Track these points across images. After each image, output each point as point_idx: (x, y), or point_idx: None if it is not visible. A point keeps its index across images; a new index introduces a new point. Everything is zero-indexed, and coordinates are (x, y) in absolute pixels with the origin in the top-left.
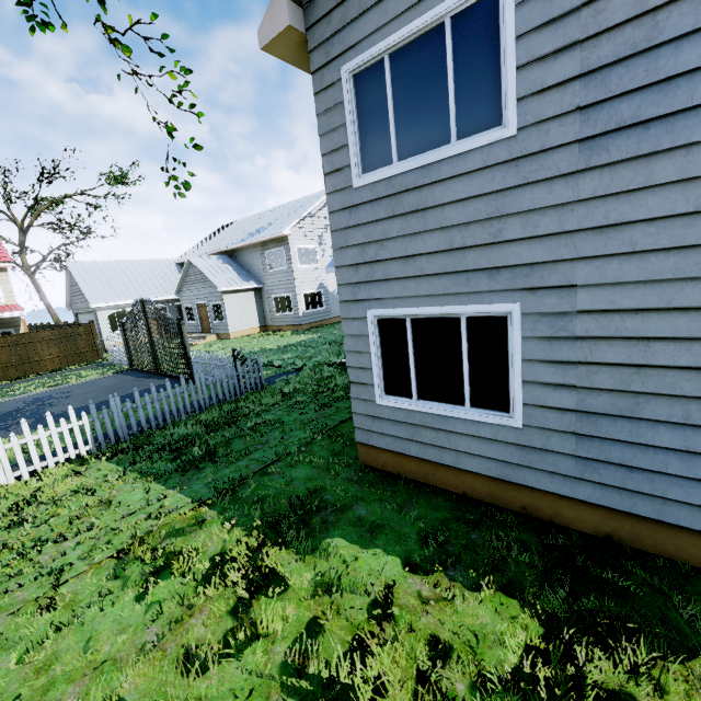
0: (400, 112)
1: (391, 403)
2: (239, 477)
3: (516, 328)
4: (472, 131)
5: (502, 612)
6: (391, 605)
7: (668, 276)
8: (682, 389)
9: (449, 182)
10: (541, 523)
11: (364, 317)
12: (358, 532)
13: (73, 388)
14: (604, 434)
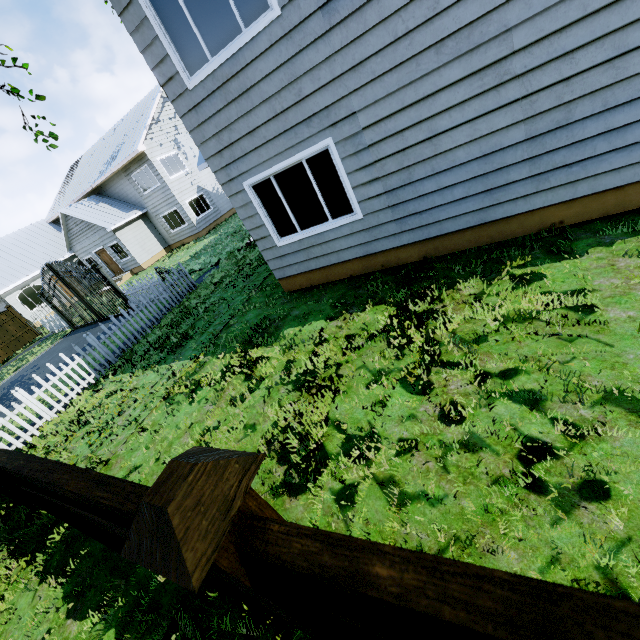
0: (195, 14)
1: (287, 242)
2: (212, 336)
3: (335, 155)
4: (253, 18)
5: (377, 312)
6: (324, 337)
7: (397, 87)
8: (426, 154)
9: (254, 64)
10: (393, 268)
11: (242, 189)
12: (298, 322)
13: (36, 362)
14: (402, 200)
